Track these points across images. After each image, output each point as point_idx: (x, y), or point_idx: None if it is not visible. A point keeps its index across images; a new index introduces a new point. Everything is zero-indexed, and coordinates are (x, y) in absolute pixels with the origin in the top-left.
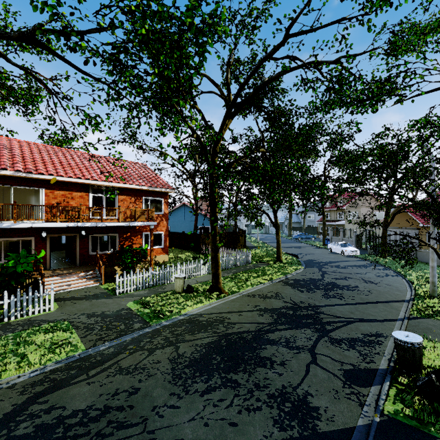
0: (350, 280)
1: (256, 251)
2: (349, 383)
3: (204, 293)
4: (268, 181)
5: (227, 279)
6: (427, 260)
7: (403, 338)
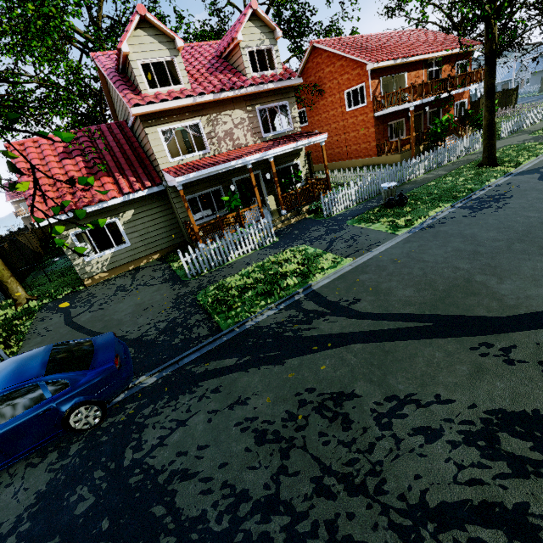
0: None
1: None
2: None
3: None
4: None
5: None
6: None
7: None
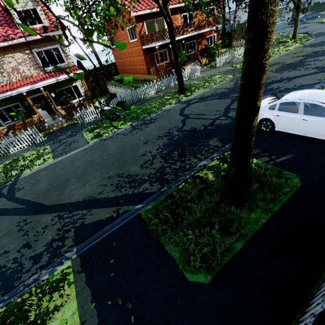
0: None
1: None
2: None
3: None
4: None
5: None
6: None
7: None
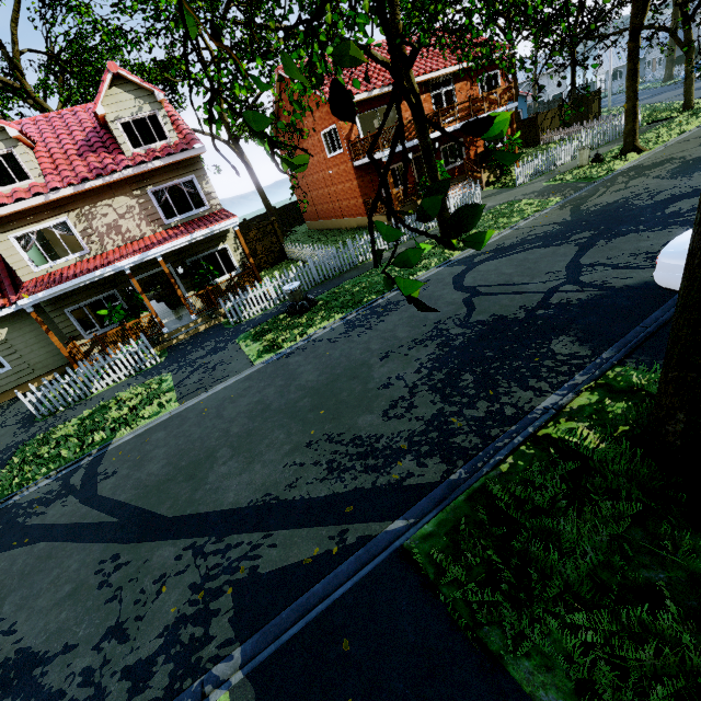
0: None
1: None
2: None
3: (616, 158)
4: None
5: None
6: None
7: None
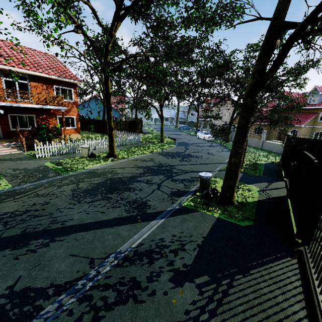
0: (200, 153)
1: (148, 135)
2: (172, 196)
3: (103, 158)
4: (145, 79)
5: (122, 151)
6: (249, 144)
7: (203, 175)
